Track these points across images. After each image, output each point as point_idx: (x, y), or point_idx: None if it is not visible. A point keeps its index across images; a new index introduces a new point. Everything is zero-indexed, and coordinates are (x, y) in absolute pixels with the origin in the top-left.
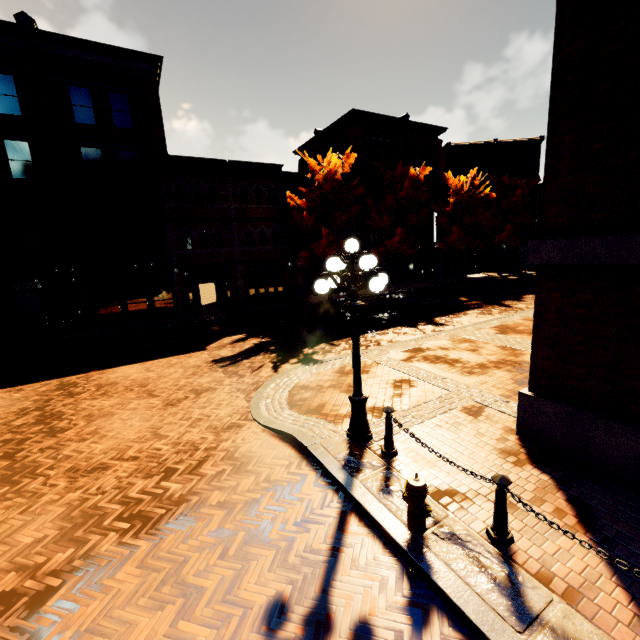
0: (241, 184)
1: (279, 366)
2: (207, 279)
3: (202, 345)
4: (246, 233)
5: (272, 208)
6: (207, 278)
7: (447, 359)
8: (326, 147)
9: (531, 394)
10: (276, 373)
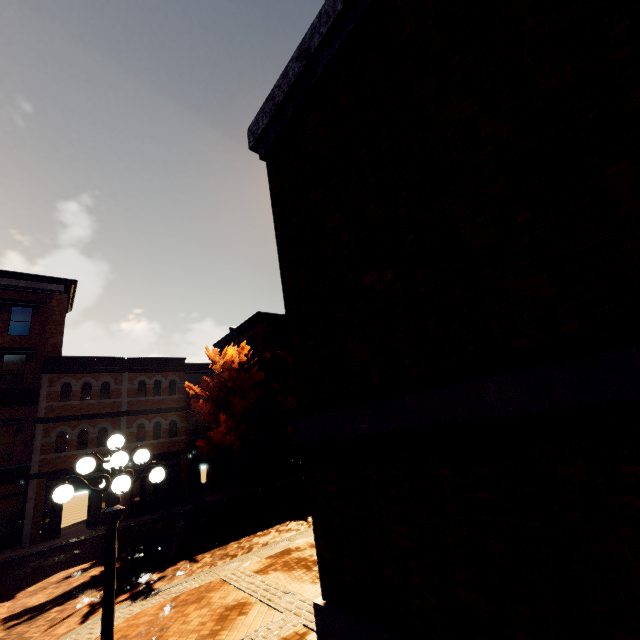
0: (139, 378)
1: (95, 610)
2: (77, 487)
3: (14, 591)
4: (138, 426)
5: (172, 398)
6: (77, 485)
7: (309, 561)
8: (240, 340)
9: (322, 603)
10: (81, 624)
